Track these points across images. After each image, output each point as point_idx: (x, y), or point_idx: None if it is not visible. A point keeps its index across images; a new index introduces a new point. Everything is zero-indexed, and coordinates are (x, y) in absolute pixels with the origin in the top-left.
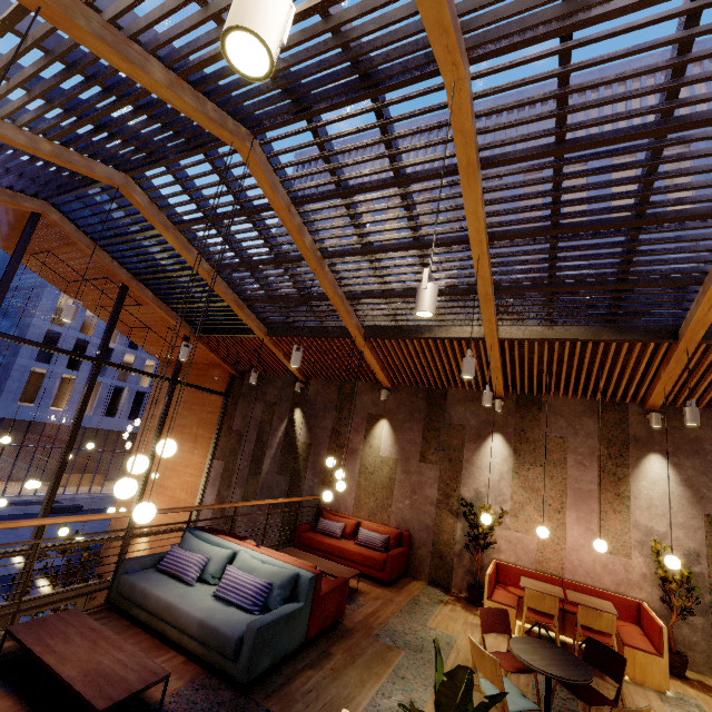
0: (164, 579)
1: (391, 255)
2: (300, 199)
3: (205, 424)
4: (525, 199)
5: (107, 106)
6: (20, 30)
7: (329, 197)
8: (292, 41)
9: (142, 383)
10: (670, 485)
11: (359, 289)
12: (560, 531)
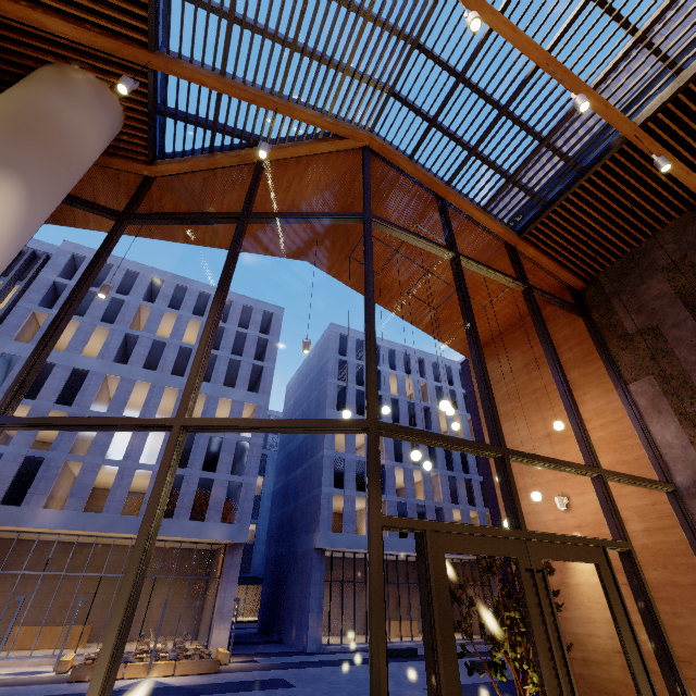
0: None
1: None
2: None
3: (575, 362)
4: None
5: None
6: None
7: None
8: None
9: None
10: None
11: None
12: None
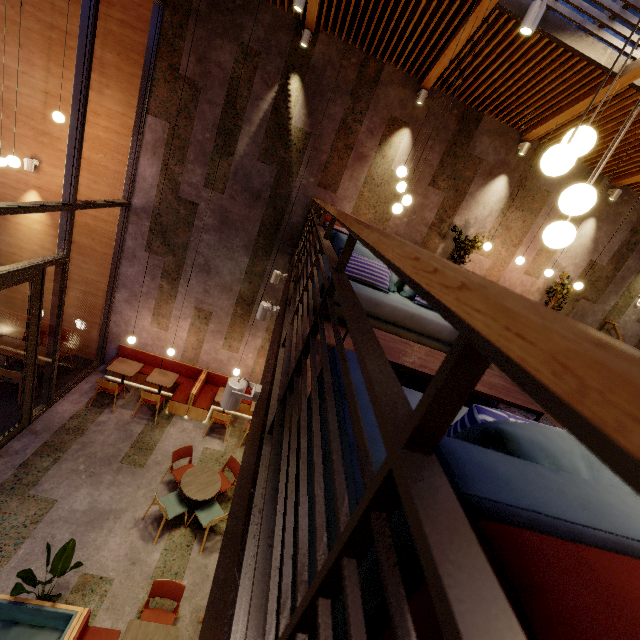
0: (361, 286)
1: None
2: None
3: (118, 45)
4: None
5: None
6: None
7: None
8: None
9: None
10: (586, 240)
11: None
12: (509, 259)
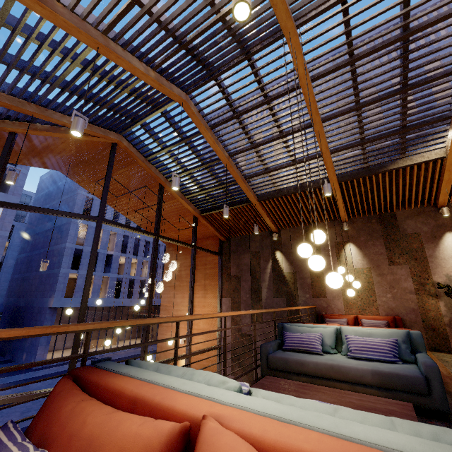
0: (298, 354)
1: (379, 104)
2: (318, 75)
3: (209, 276)
4: None
5: (208, 23)
6: None
7: (344, 65)
8: None
9: (130, 274)
10: None
11: (344, 142)
12: None
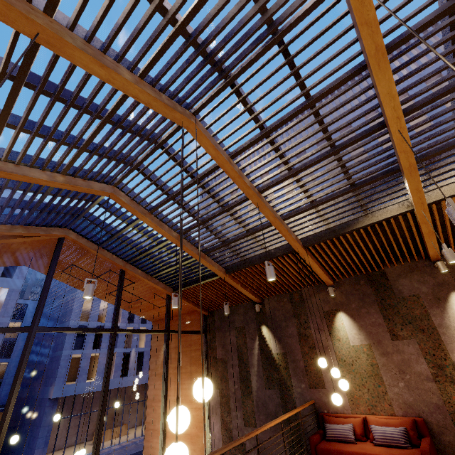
0: None
1: (314, 168)
2: (235, 151)
3: (195, 361)
4: (430, 65)
5: (95, 129)
6: (32, 83)
7: (258, 139)
8: (218, 6)
9: (140, 345)
10: None
11: (292, 208)
12: None
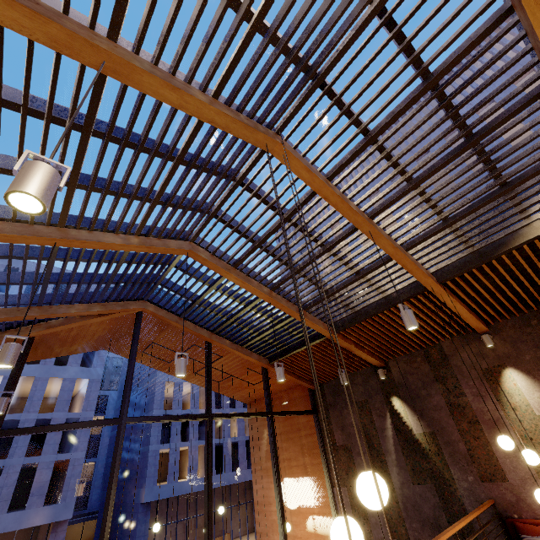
0: None
1: (444, 171)
2: (334, 170)
3: (307, 450)
4: None
5: (167, 173)
6: (99, 131)
7: (362, 148)
8: None
9: (232, 434)
10: None
11: (417, 232)
12: None
